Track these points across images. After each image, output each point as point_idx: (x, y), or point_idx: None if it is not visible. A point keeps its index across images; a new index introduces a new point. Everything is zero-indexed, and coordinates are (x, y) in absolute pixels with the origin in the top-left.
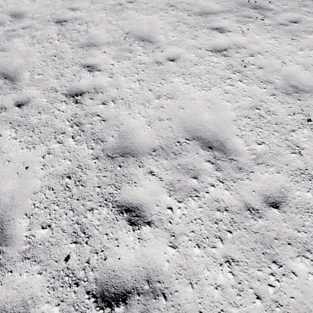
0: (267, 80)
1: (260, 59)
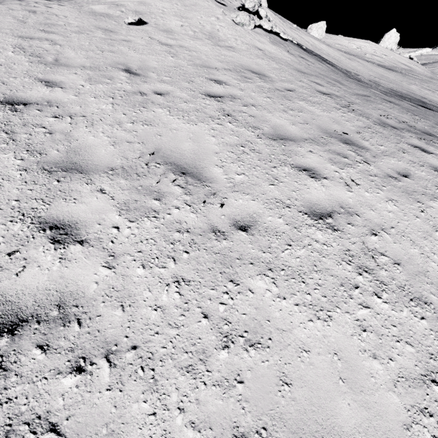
0: (419, 297)
1: (389, 242)
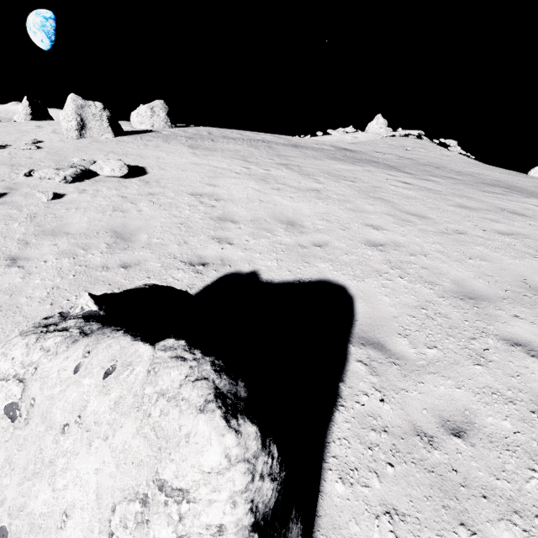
0: None
1: None
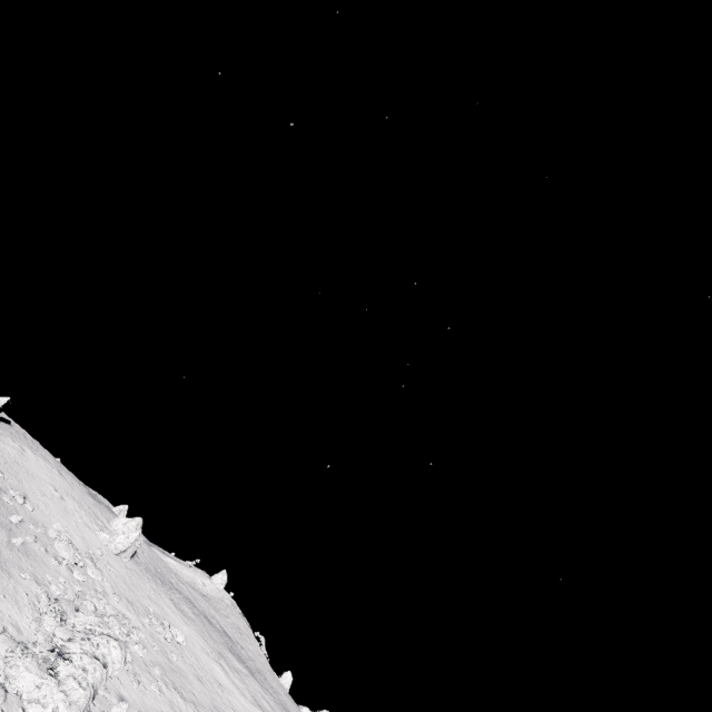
0: None
1: None
